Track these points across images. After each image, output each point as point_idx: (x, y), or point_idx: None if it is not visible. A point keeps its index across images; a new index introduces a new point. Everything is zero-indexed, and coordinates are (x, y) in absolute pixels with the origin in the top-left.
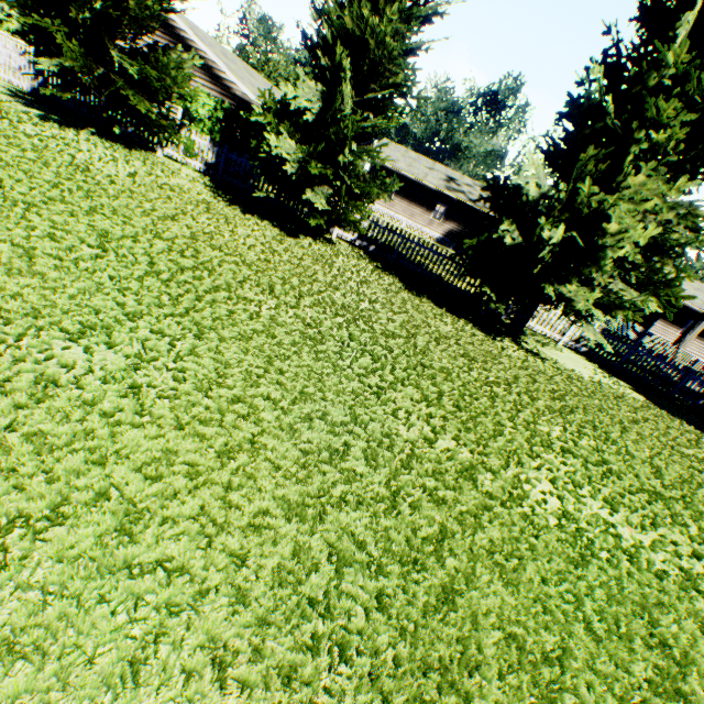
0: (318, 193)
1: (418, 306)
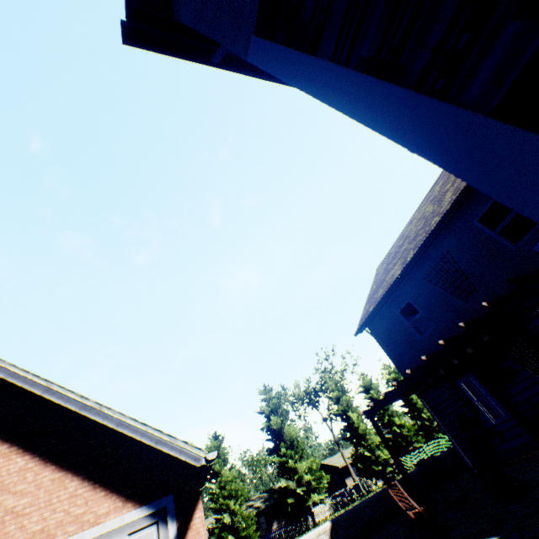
0: None
1: None
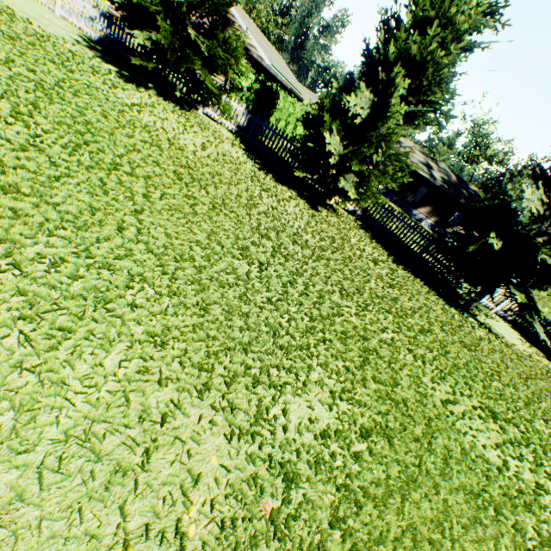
0: (348, 180)
1: (413, 285)
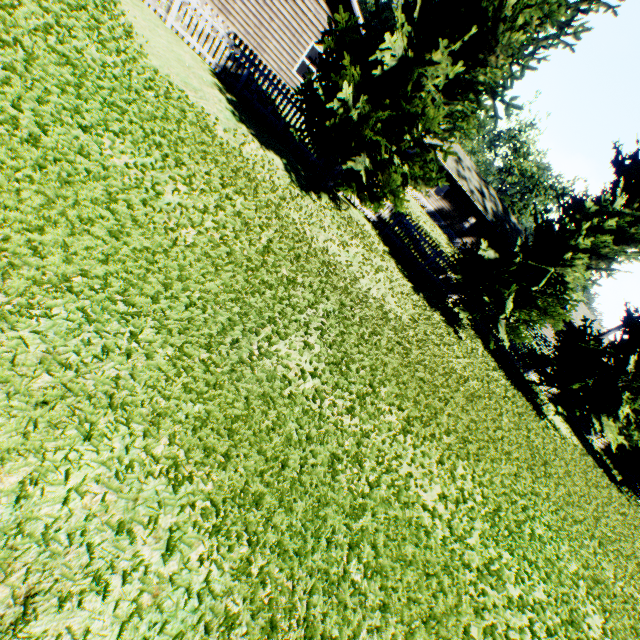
0: (501, 325)
1: (525, 408)
